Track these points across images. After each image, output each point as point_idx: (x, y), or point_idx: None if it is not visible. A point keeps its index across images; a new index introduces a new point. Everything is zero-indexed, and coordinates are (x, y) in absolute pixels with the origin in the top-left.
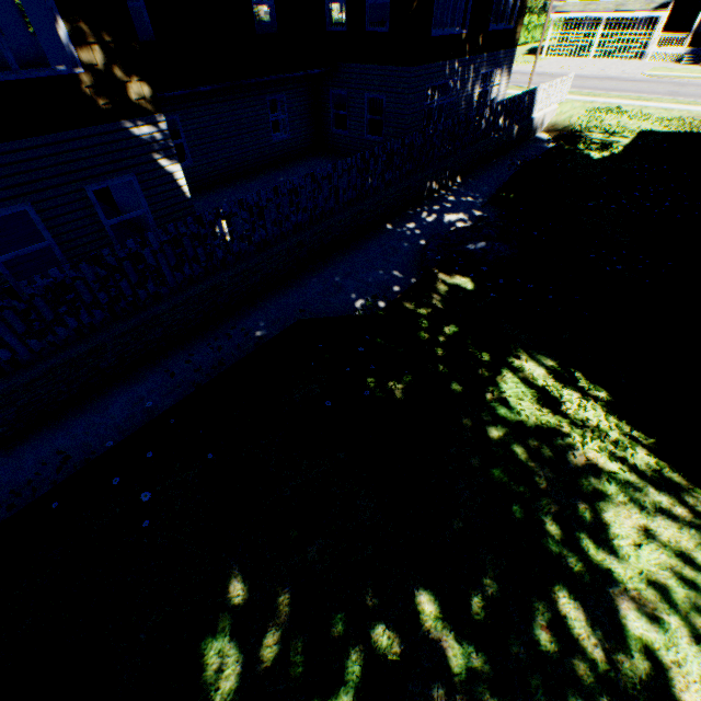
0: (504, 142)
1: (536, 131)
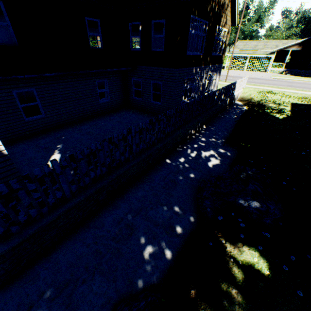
0: (223, 106)
1: (235, 100)
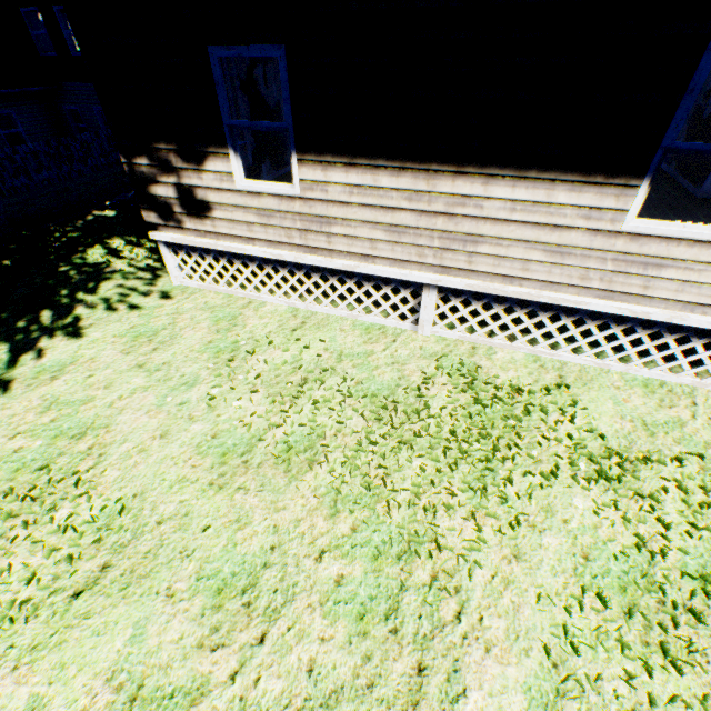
0: None
1: None
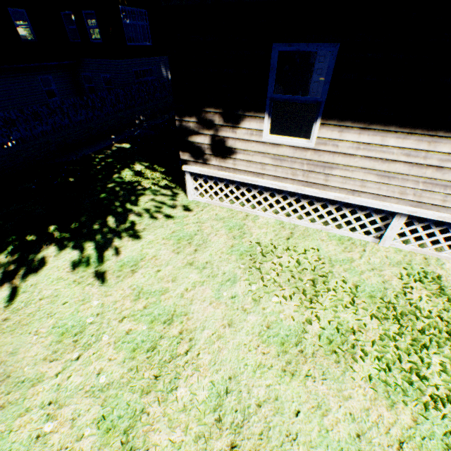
0: None
1: None
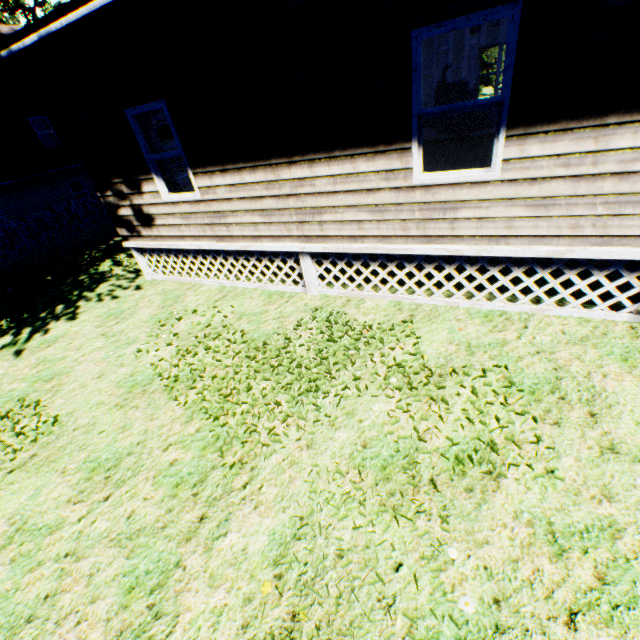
0: None
1: None
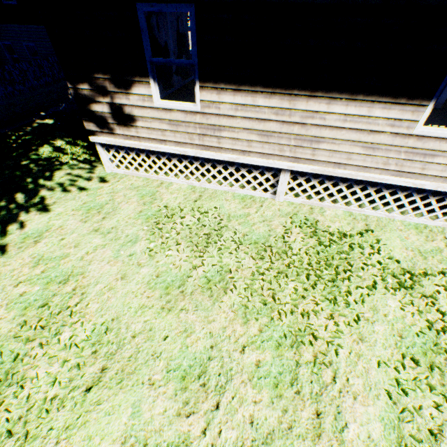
0: None
1: None
